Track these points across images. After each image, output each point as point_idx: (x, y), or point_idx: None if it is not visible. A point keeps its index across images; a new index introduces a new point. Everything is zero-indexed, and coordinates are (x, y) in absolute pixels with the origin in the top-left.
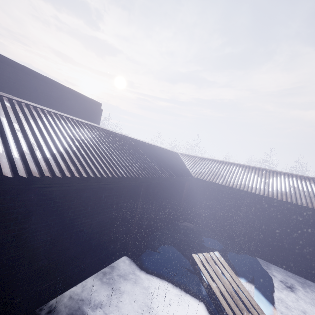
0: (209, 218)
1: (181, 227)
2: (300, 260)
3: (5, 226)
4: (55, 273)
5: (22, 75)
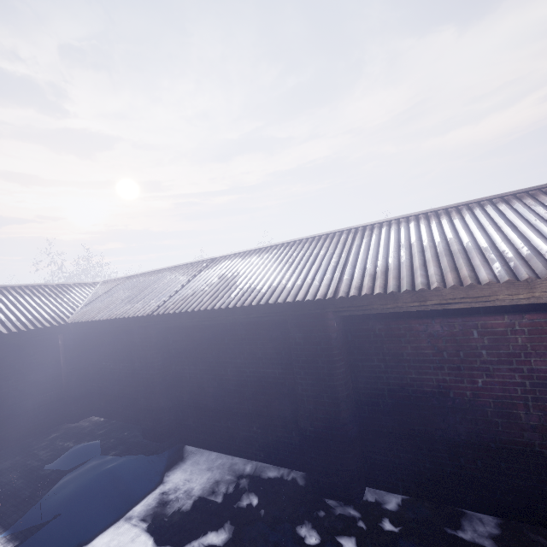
0: (115, 395)
1: (54, 435)
2: (235, 422)
3: None
4: None
5: None
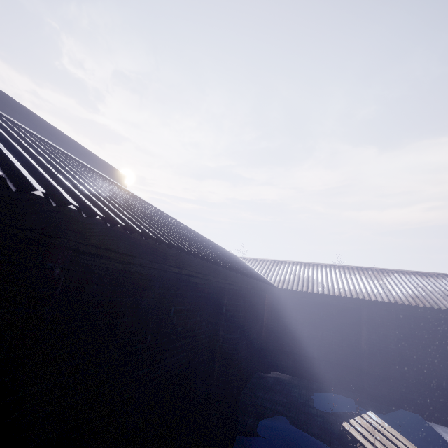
0: (313, 357)
1: (272, 381)
2: None
3: None
4: None
5: None
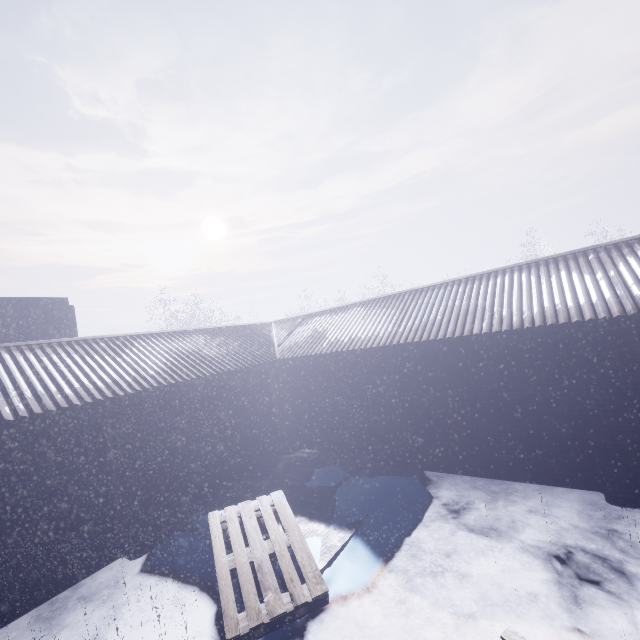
0: (332, 426)
1: (282, 463)
2: (492, 446)
3: None
4: None
5: None
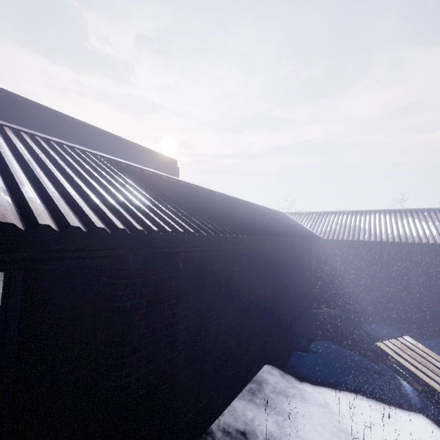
0: (361, 295)
1: (323, 315)
2: None
3: (159, 309)
4: (199, 393)
5: (83, 134)
